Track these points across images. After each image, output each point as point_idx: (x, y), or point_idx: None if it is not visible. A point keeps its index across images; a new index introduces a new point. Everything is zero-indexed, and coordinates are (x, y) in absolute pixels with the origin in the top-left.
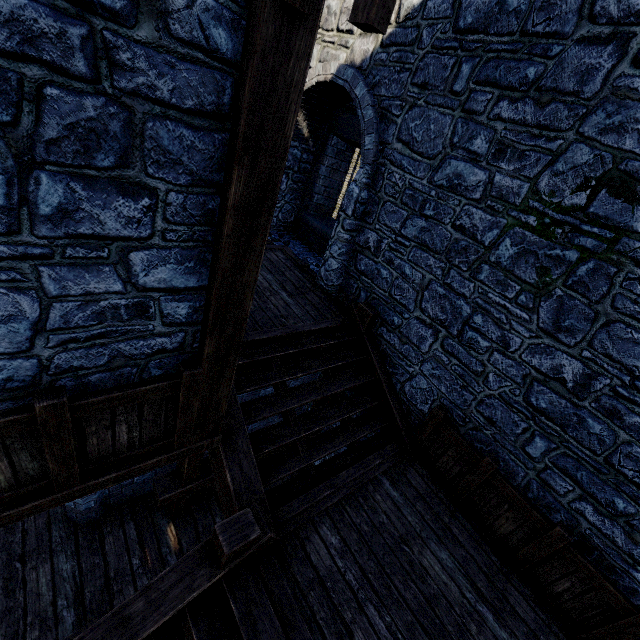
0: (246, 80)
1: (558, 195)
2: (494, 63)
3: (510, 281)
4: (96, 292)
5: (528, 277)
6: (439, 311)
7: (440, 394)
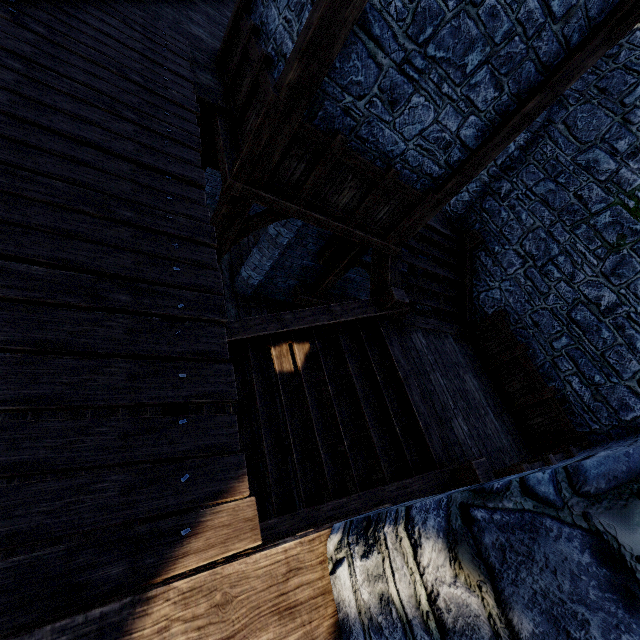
0: (572, 59)
1: None
2: None
3: (596, 239)
4: (447, 127)
5: (610, 239)
6: (534, 248)
7: (507, 303)
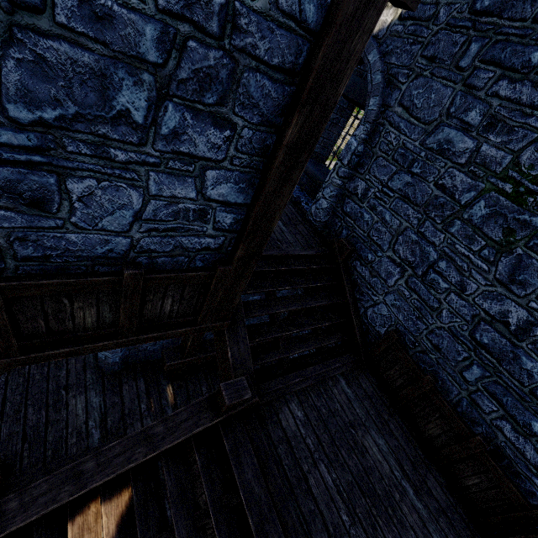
0: (321, 47)
1: (537, 169)
2: (502, 45)
3: (477, 236)
4: (178, 196)
5: (494, 235)
6: (409, 254)
7: (397, 321)
